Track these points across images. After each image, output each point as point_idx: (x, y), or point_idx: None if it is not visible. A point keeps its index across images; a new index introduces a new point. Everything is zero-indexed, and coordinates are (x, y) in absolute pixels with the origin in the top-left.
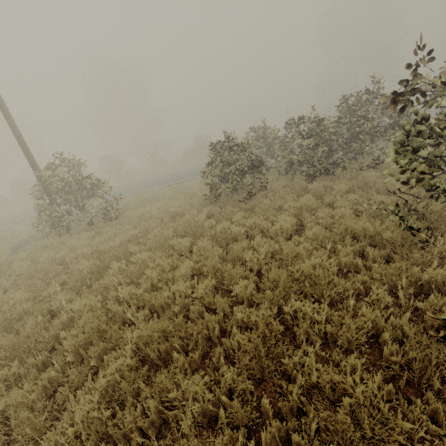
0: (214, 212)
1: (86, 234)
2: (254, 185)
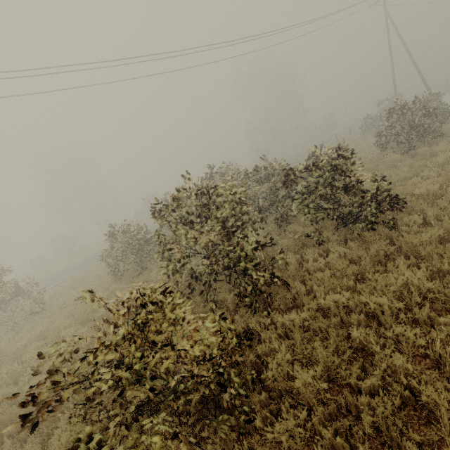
0: (108, 293)
1: (5, 337)
2: (151, 256)
